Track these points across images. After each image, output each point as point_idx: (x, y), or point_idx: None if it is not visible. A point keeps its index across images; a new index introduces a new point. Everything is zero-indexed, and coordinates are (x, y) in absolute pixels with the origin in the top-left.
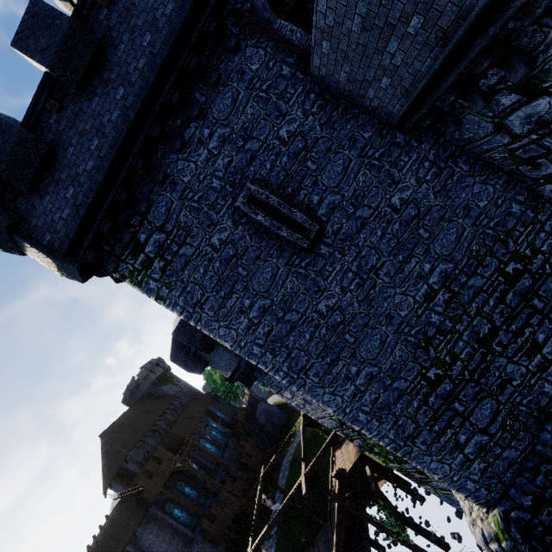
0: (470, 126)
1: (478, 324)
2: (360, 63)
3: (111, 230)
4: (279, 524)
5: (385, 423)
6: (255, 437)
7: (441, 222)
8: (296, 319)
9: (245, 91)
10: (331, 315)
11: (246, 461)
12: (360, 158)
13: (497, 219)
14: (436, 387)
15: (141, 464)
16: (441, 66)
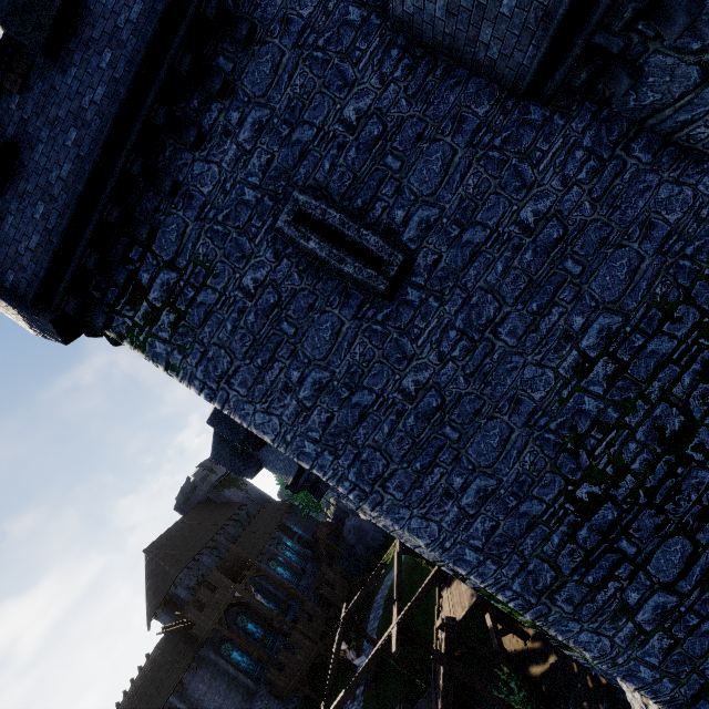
0: (656, 78)
1: (662, 415)
2: None
3: (99, 267)
4: (368, 682)
5: (506, 567)
6: (342, 562)
7: (602, 249)
8: (368, 402)
9: (292, 51)
10: (423, 396)
11: (327, 594)
12: (469, 148)
13: (698, 242)
14: (591, 514)
15: (193, 590)
16: None
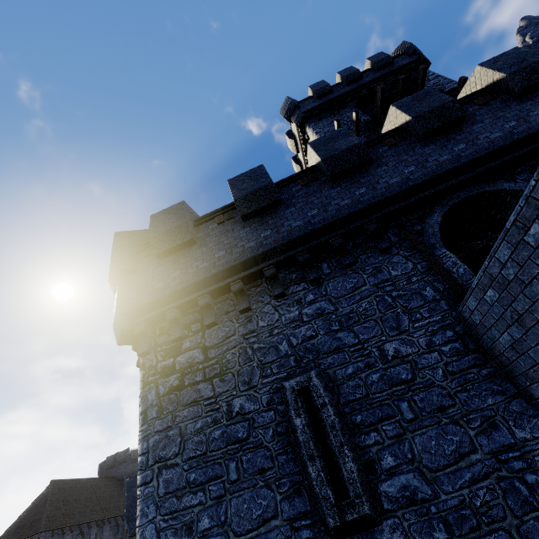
0: None
1: None
2: None
3: (171, 320)
4: None
5: None
6: None
7: None
8: None
9: (371, 286)
10: None
11: None
12: (492, 458)
13: None
14: None
15: None
16: None
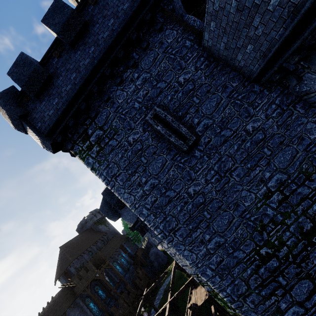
0: (308, 82)
1: (302, 221)
2: (233, 35)
3: (73, 125)
4: None
5: (225, 280)
6: (146, 268)
7: (280, 146)
8: (173, 195)
9: (162, 54)
10: (196, 197)
11: (137, 282)
12: (228, 98)
13: None
14: (266, 262)
15: (78, 269)
16: (290, 33)
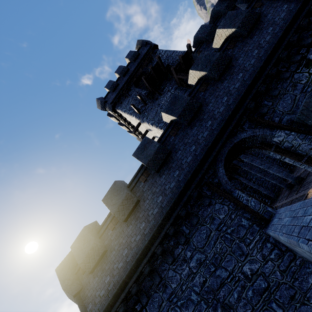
0: None
1: None
2: None
3: None
4: None
5: None
6: None
7: None
8: None
9: (215, 231)
10: None
11: None
12: None
13: None
14: None
15: None
16: None
